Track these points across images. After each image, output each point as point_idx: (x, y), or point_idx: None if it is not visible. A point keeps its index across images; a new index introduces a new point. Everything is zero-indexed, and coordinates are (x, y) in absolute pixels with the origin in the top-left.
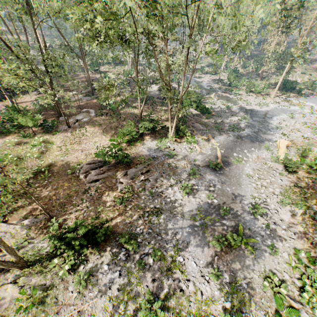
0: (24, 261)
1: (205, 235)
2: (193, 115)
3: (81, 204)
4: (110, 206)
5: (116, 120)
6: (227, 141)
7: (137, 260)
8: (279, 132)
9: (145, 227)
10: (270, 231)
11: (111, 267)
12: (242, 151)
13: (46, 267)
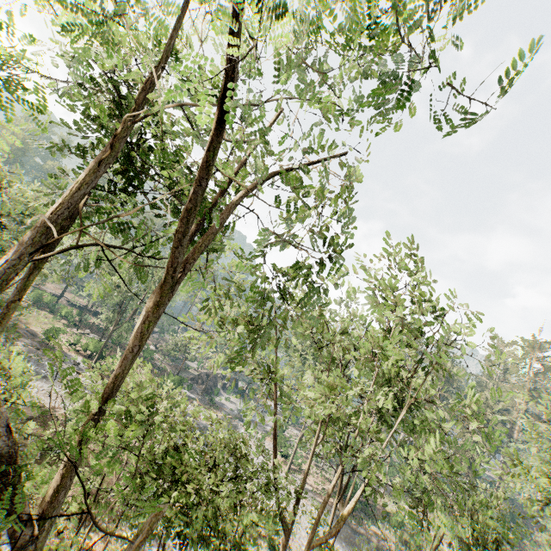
0: None
1: None
2: None
3: None
4: None
5: None
6: None
7: None
8: None
9: None
10: None
11: None
12: None
13: None
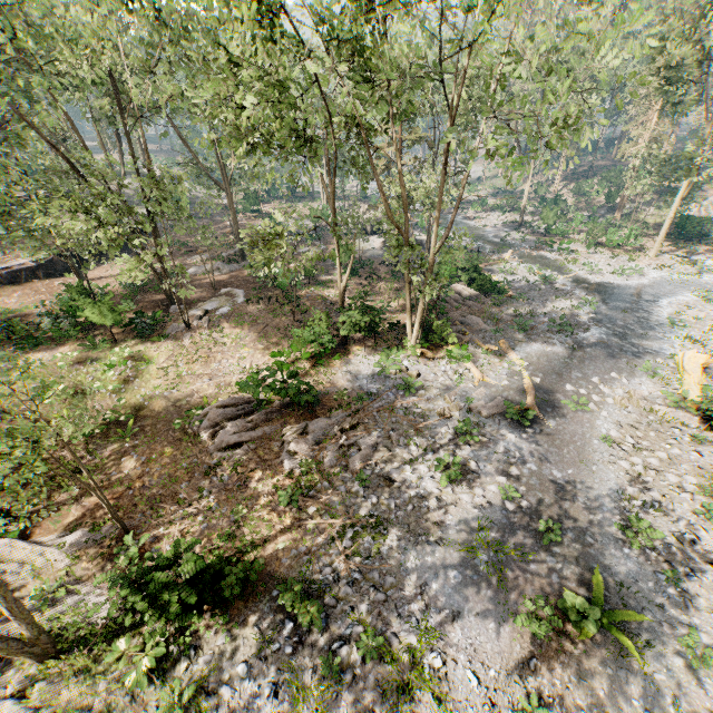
0: (49, 639)
1: (501, 596)
2: (464, 298)
3: (198, 502)
4: (263, 508)
5: (289, 311)
6: (546, 356)
7: (323, 655)
8: (679, 334)
9: (345, 566)
10: (681, 594)
11: (254, 671)
12: (588, 380)
13: (99, 658)
